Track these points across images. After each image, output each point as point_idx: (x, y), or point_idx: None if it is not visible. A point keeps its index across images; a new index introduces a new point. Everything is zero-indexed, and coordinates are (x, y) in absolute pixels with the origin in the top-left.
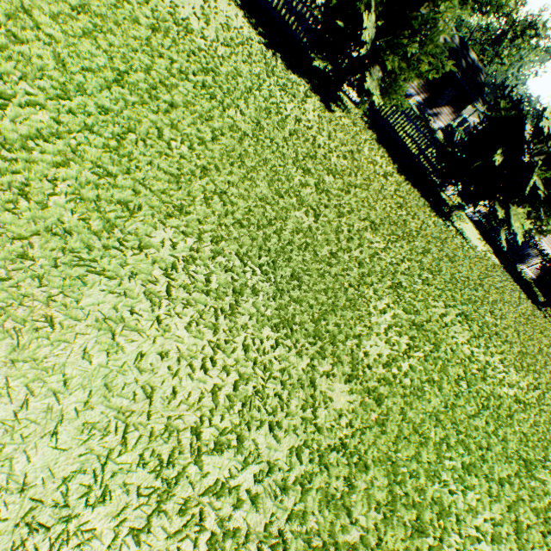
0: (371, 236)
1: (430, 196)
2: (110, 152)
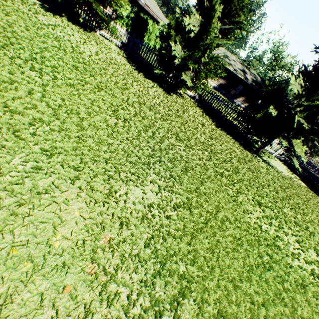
0: (175, 142)
1: (242, 141)
2: None
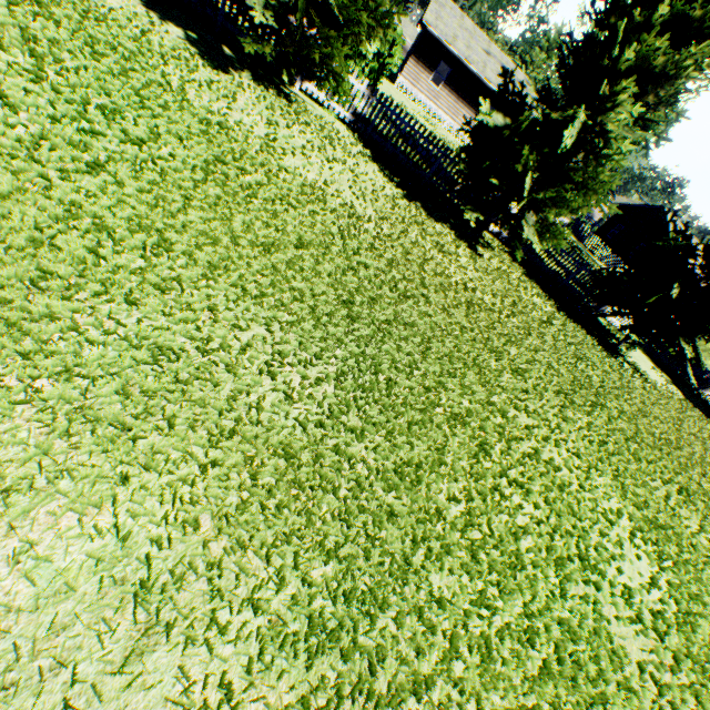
0: (570, 411)
1: (593, 328)
2: (377, 404)
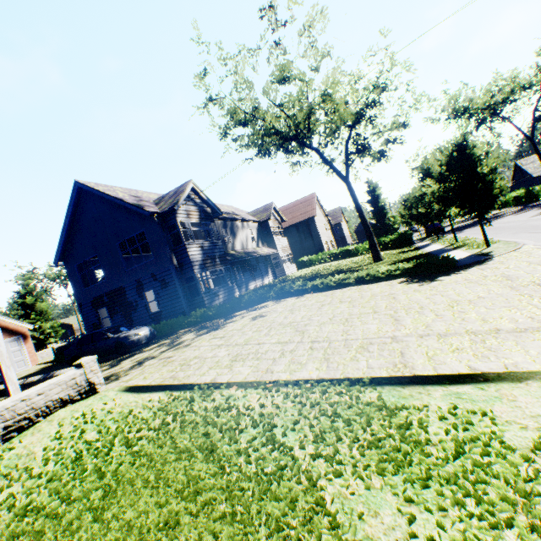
0: None
1: None
2: None
